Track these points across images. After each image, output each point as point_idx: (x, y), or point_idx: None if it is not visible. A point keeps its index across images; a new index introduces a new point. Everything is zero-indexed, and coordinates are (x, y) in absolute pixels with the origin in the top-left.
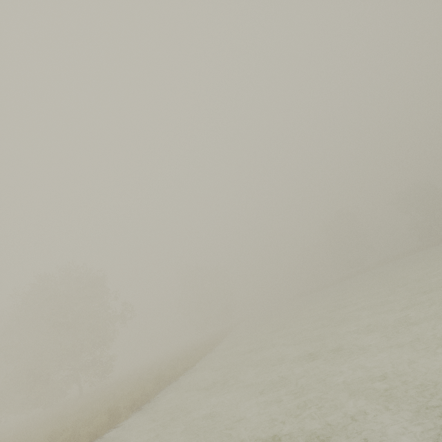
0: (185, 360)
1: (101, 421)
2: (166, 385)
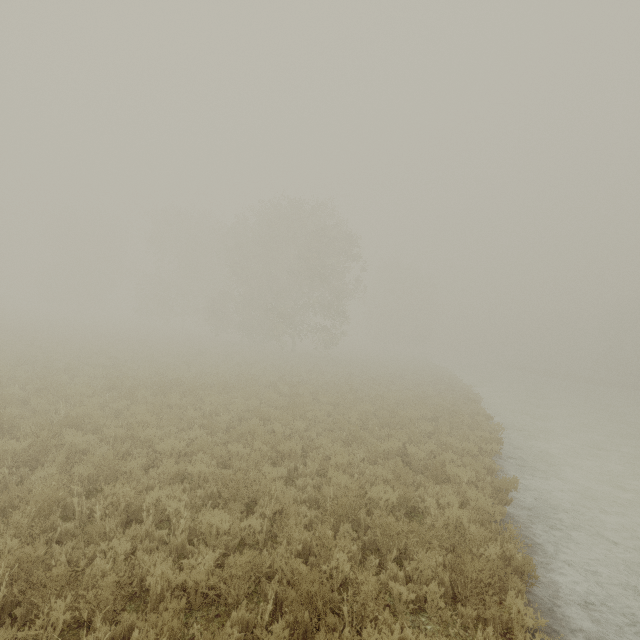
0: (468, 389)
1: (497, 426)
2: None
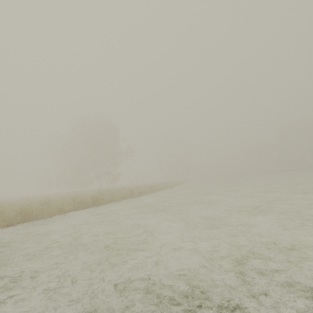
0: (165, 184)
1: (127, 193)
2: (156, 191)
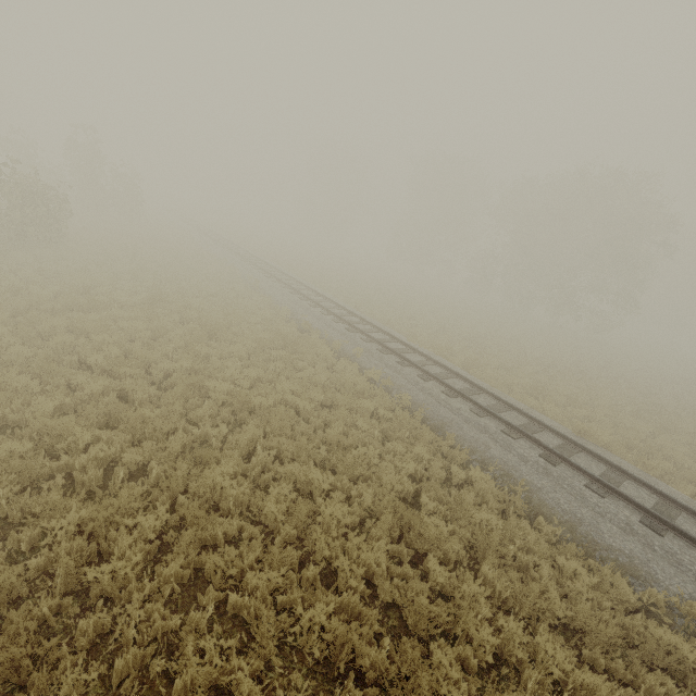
0: None
1: None
2: None
